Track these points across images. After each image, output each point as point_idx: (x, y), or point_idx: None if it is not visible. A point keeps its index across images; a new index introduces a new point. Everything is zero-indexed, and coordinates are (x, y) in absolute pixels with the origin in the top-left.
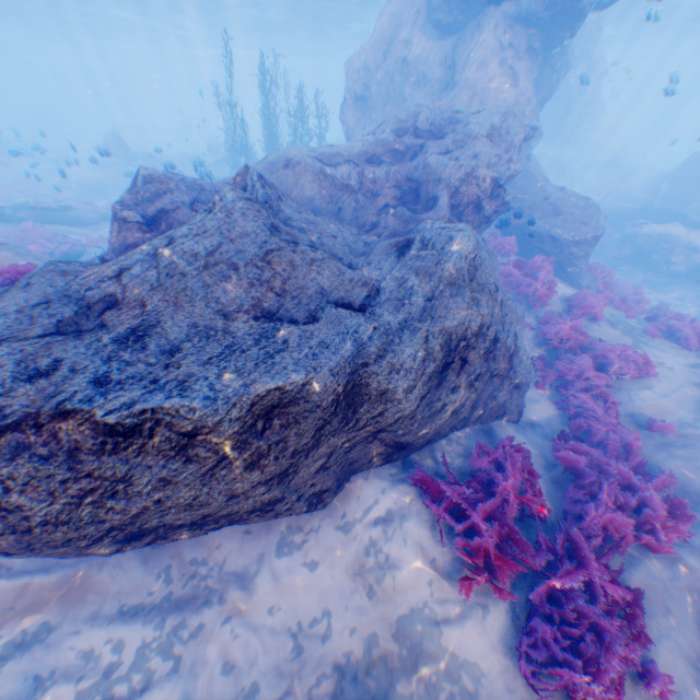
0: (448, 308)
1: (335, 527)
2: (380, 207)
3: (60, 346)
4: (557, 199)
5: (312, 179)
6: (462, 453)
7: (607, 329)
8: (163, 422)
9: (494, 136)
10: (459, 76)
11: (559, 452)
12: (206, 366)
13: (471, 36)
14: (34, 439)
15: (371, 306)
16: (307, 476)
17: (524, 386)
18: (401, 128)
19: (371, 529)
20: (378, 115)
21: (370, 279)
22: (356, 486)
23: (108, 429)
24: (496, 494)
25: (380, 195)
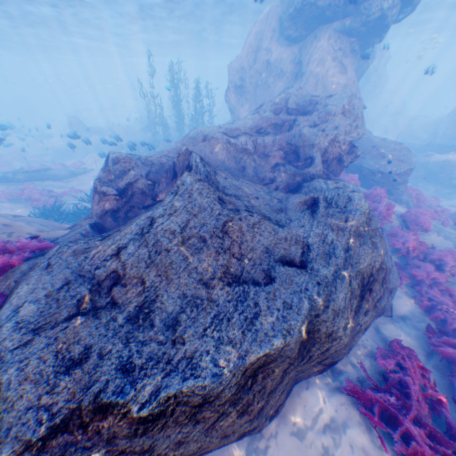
0: (359, 254)
1: (290, 434)
2: (272, 165)
3: (85, 329)
4: (381, 146)
5: (223, 149)
6: (369, 355)
7: (433, 236)
8: (182, 402)
9: (345, 111)
10: (306, 69)
11: (439, 348)
12: (203, 339)
13: (312, 44)
14: (79, 436)
15: (307, 262)
16: (273, 402)
17: (394, 290)
18: (277, 108)
19: (321, 437)
20: (251, 96)
21: (298, 236)
22: (300, 395)
23: (141, 420)
24: (409, 396)
25: (270, 156)
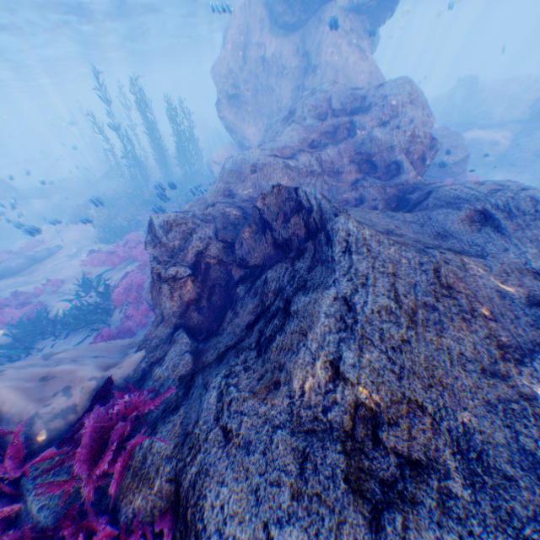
0: None
1: None
2: (351, 182)
3: (422, 537)
4: None
5: (283, 176)
6: None
7: None
8: None
9: (411, 100)
10: (319, 61)
11: None
12: None
13: (317, 29)
14: None
15: None
16: None
17: None
18: (318, 112)
19: None
20: (252, 106)
21: (514, 264)
22: None
23: None
24: None
25: (344, 172)
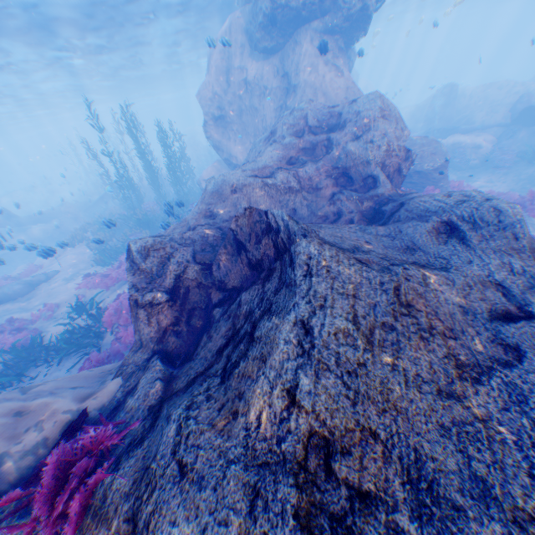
0: None
1: None
2: (329, 197)
3: None
4: (407, 144)
5: (262, 194)
6: None
7: None
8: None
9: (384, 114)
10: (298, 80)
11: None
12: None
13: (294, 51)
14: None
15: (526, 307)
16: None
17: None
18: (296, 130)
19: None
20: (237, 125)
21: (478, 276)
22: None
23: None
24: None
25: (322, 187)
